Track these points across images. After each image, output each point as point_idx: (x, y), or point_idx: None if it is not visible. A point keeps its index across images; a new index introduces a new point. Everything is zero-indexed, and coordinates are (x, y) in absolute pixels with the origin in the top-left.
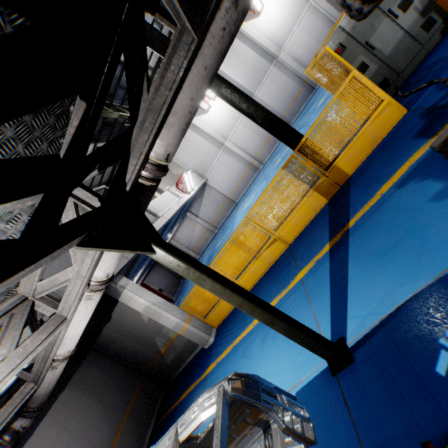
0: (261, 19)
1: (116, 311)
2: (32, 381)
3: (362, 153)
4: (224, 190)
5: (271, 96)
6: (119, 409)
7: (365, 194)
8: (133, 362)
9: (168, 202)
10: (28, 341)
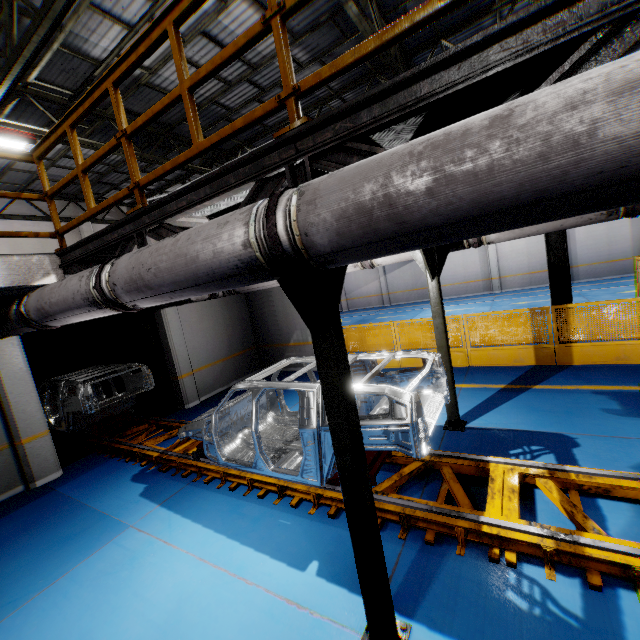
0: None
1: None
2: None
3: (600, 358)
4: None
5: (589, 235)
6: (231, 348)
7: (567, 381)
8: (261, 329)
9: None
10: None
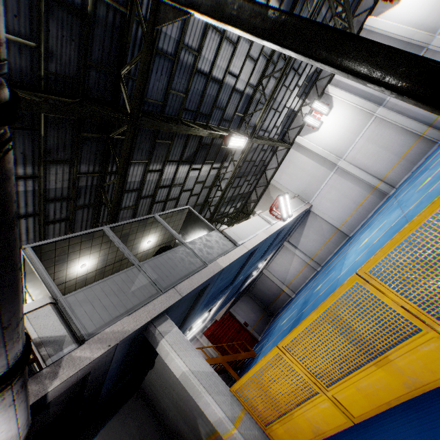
0: (402, 5)
1: (159, 359)
2: None
3: None
4: (333, 219)
5: None
6: None
7: None
8: (173, 432)
9: (255, 229)
10: None
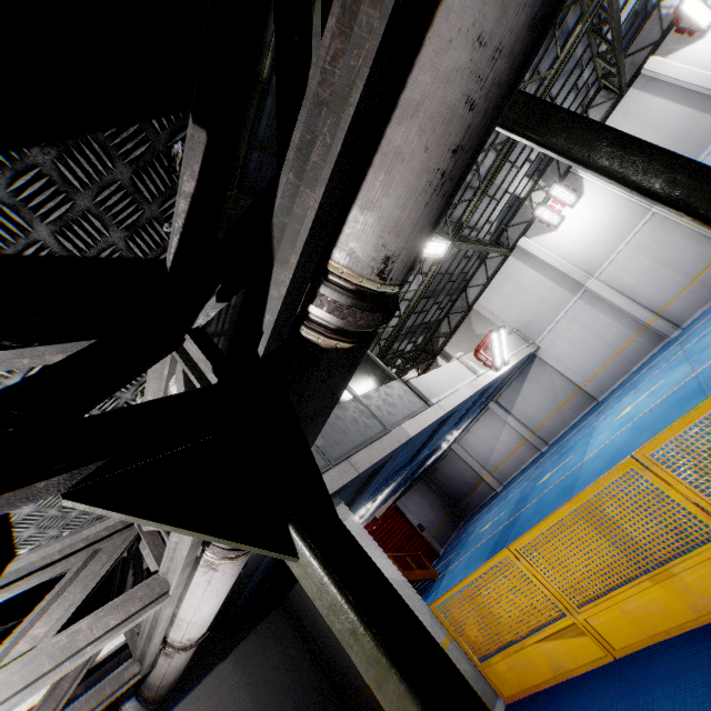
0: (707, 40)
1: None
2: (139, 660)
3: None
4: (572, 371)
5: None
6: None
7: None
8: (332, 665)
9: (453, 380)
10: (83, 622)
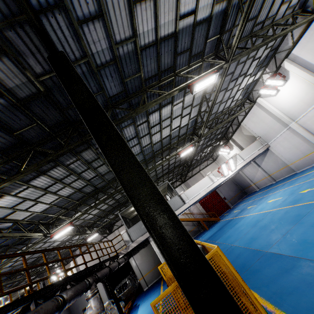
0: None
1: None
2: None
3: None
4: (284, 158)
5: None
6: (155, 262)
7: None
8: None
9: (200, 188)
10: None
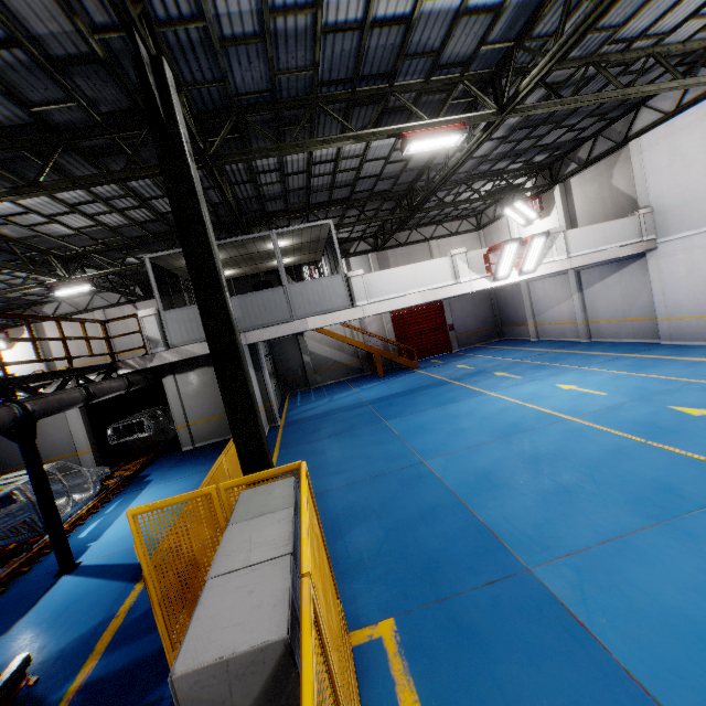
0: None
1: None
2: None
3: None
4: (663, 298)
5: None
6: None
7: (146, 602)
8: None
9: (413, 283)
10: None
